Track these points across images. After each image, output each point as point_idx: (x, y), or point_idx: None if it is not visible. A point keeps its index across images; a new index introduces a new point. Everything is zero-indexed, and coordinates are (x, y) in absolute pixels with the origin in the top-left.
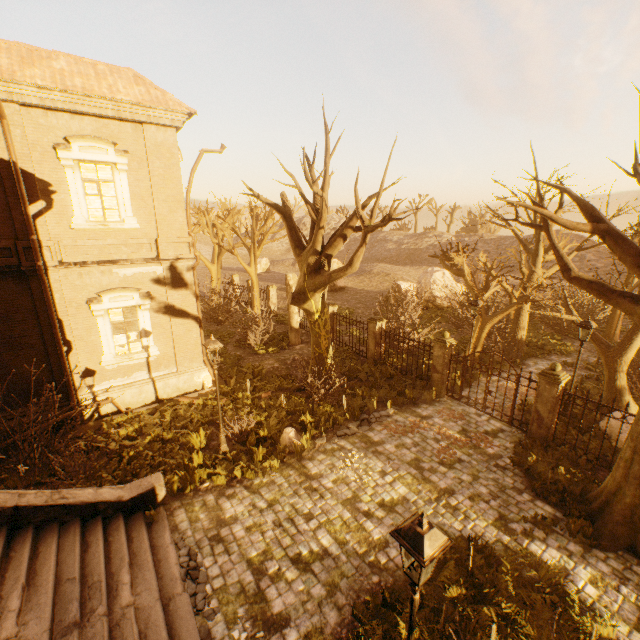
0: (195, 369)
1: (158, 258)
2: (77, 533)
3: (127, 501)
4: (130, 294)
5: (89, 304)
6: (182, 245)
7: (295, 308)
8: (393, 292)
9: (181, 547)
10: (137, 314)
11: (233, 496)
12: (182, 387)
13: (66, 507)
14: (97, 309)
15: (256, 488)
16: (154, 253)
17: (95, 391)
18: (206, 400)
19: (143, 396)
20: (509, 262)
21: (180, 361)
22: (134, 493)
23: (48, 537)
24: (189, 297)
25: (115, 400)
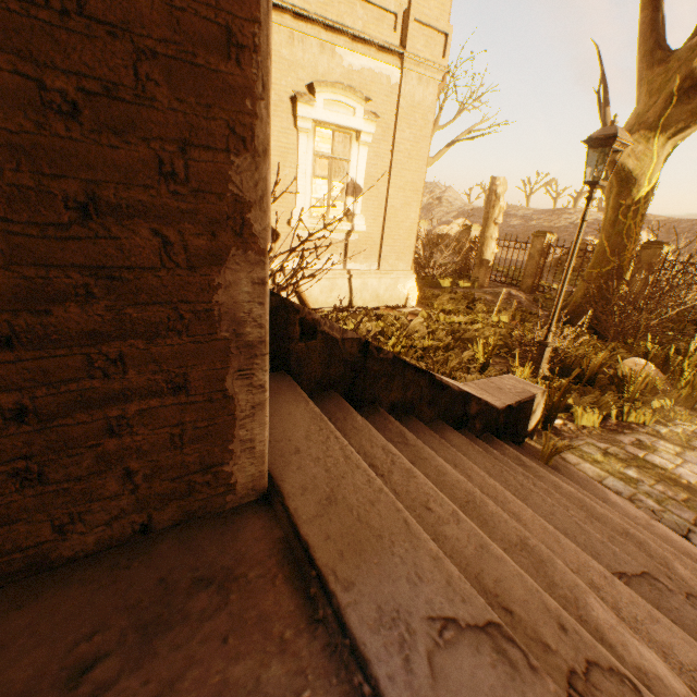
0: (400, 272)
1: (402, 48)
2: (483, 451)
3: (498, 412)
4: (352, 104)
5: (292, 104)
6: (435, 38)
7: (495, 231)
8: (590, 246)
9: (681, 532)
10: (349, 150)
11: (648, 447)
12: (382, 295)
13: (431, 385)
14: (304, 115)
15: (679, 441)
16: (397, 37)
17: (273, 269)
18: (429, 315)
19: (334, 295)
20: (690, 248)
21: (385, 253)
22: (503, 399)
23: (431, 446)
24: (421, 143)
25: (302, 289)
